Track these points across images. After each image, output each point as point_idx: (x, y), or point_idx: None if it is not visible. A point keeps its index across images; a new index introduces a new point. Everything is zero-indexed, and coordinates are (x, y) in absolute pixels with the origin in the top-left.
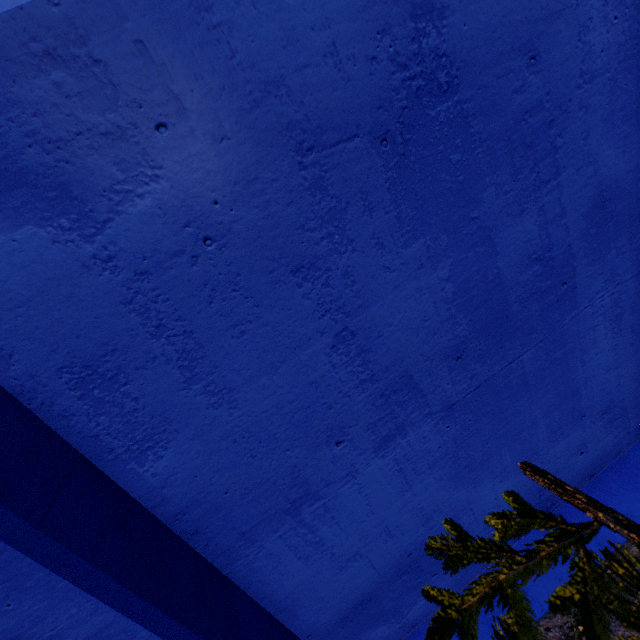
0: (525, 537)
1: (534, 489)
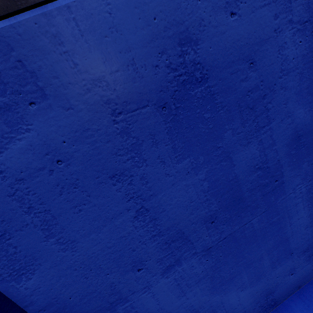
0: None
1: (263, 294)
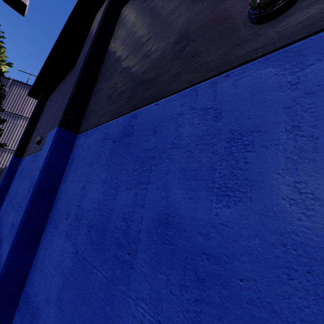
0: None
1: None
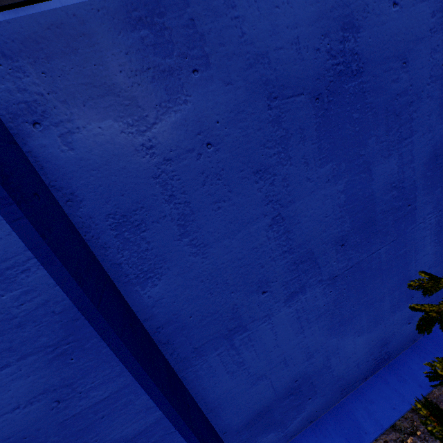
0: (369, 379)
1: (378, 345)
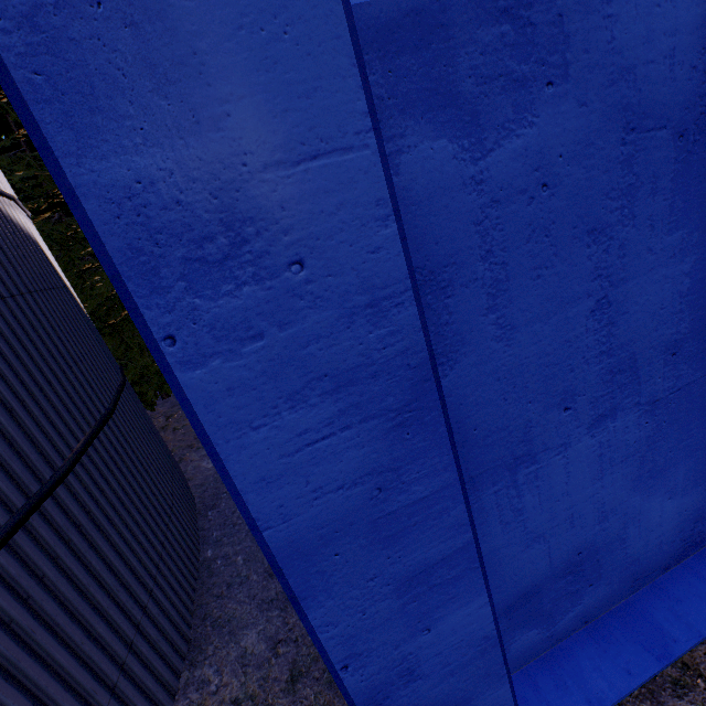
0: (671, 570)
1: (691, 518)
